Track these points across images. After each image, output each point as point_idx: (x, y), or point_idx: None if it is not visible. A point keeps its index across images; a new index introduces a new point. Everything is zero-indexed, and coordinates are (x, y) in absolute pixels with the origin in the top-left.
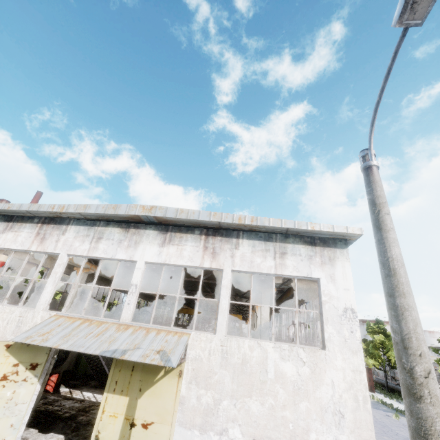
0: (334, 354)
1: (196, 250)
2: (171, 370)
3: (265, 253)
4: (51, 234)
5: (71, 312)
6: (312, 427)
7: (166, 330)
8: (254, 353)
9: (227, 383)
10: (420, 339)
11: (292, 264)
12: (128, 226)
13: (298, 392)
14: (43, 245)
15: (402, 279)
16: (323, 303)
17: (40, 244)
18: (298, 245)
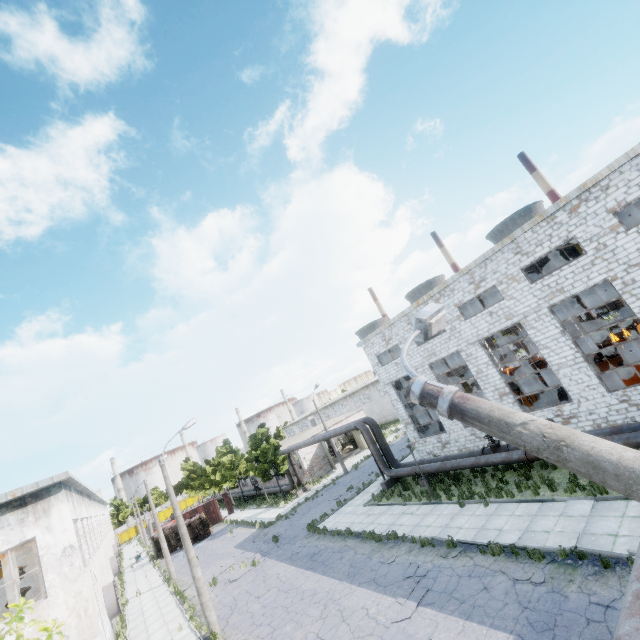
0: (57, 595)
1: None
2: None
3: None
4: None
5: None
6: None
7: None
8: None
9: None
10: None
11: (1, 539)
12: None
13: None
14: None
15: None
16: (41, 558)
17: None
18: (6, 515)
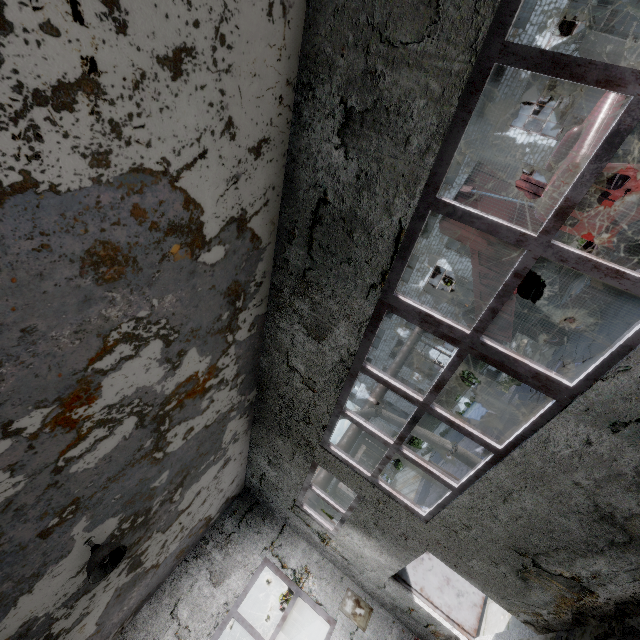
0: None
1: None
2: None
3: None
4: None
5: None
6: None
7: None
8: None
9: None
10: None
11: None
12: None
13: None
14: None
15: None
16: None
17: None
18: None
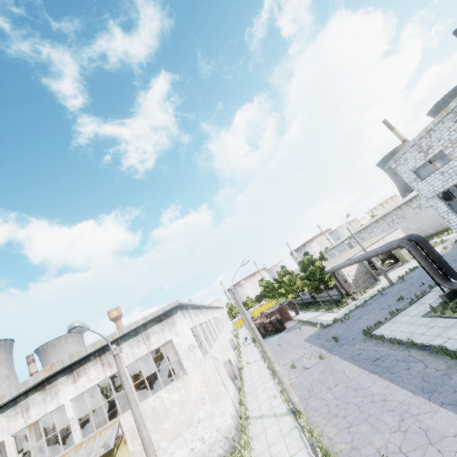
0: (191, 373)
1: (98, 370)
2: (120, 444)
3: (138, 343)
4: None
5: (43, 456)
6: (194, 413)
7: (105, 428)
8: (156, 402)
9: (150, 426)
10: (136, 416)
11: (155, 340)
12: (43, 386)
13: (183, 403)
14: None
15: (130, 399)
16: (178, 351)
17: None
18: (154, 327)
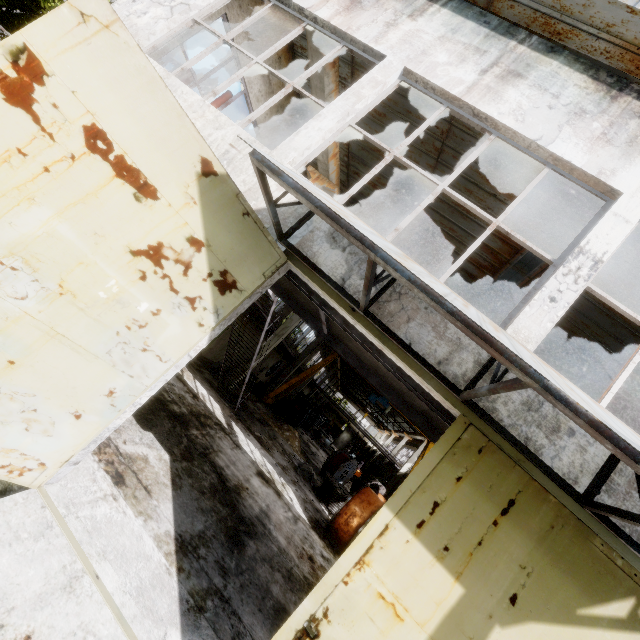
0: None
1: None
2: None
3: None
4: (379, 1)
5: None
6: None
7: None
8: None
9: None
10: None
11: None
12: (618, 84)
13: None
14: (350, 18)
15: None
16: None
17: (343, 11)
18: None
